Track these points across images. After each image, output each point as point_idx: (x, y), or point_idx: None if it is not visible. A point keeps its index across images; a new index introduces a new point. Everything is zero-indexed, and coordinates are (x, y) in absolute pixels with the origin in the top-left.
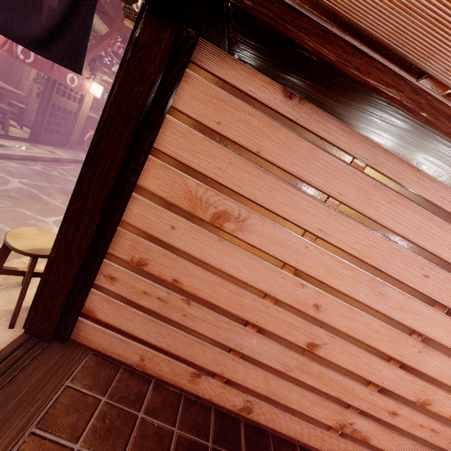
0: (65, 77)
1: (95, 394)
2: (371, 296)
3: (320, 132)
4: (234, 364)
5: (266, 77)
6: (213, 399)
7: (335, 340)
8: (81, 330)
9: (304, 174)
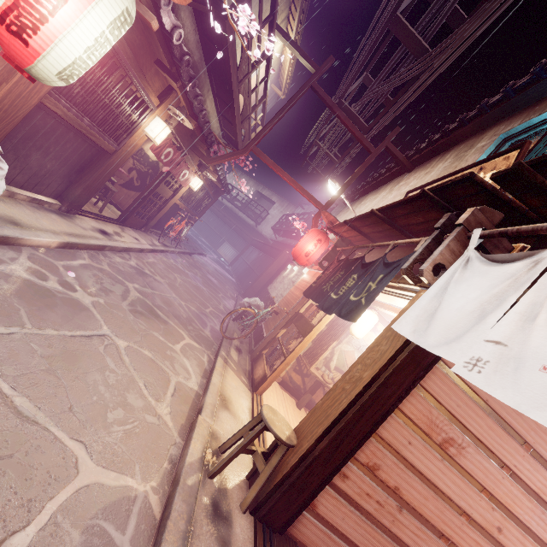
0: (181, 173)
1: None
2: (540, 526)
3: None
4: None
5: None
6: None
7: None
8: (296, 521)
9: (513, 422)
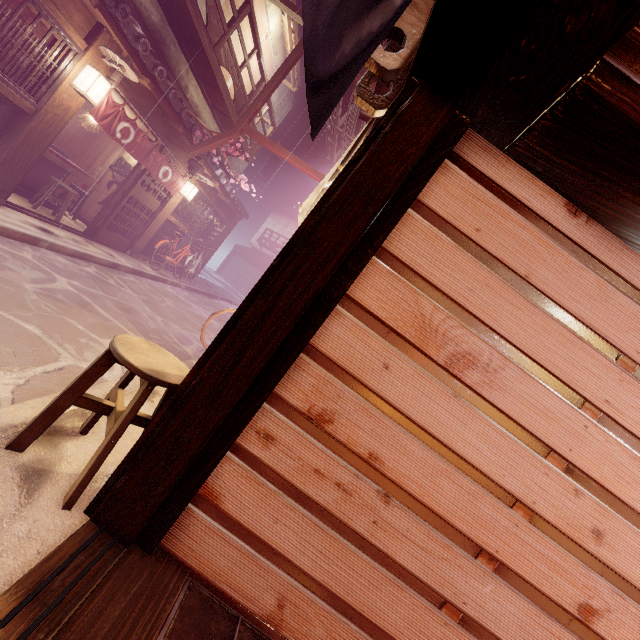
0: (159, 169)
1: None
2: None
3: (611, 264)
4: (446, 635)
5: (545, 186)
6: None
7: (625, 603)
8: (184, 530)
9: (587, 316)
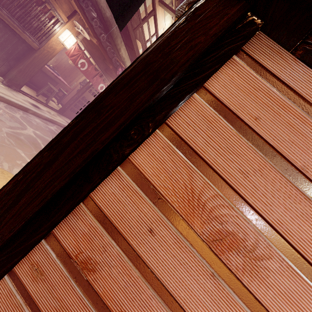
0: (98, 85)
1: None
2: None
3: None
4: None
5: None
6: None
7: None
8: None
9: None
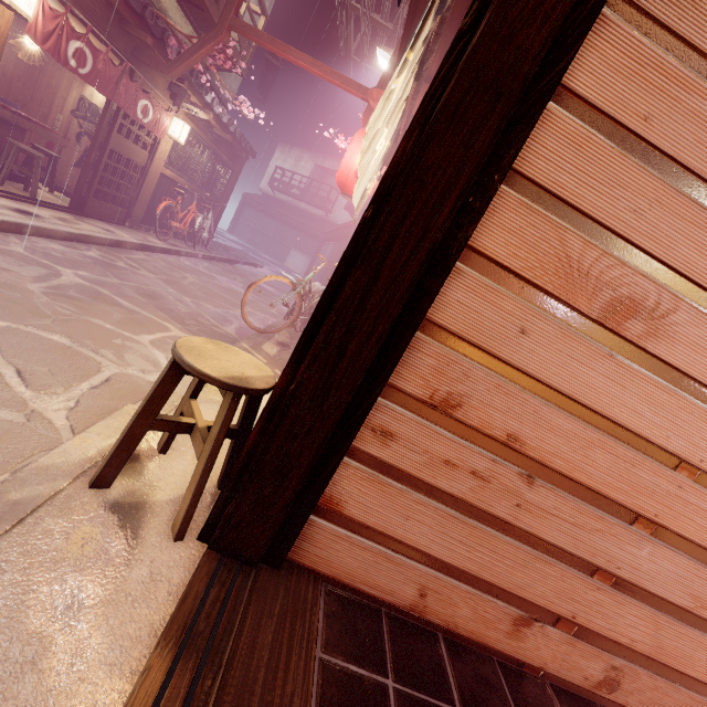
0: (136, 105)
1: (371, 673)
2: None
3: None
4: (599, 598)
5: None
6: (547, 667)
7: None
8: (308, 541)
9: None
